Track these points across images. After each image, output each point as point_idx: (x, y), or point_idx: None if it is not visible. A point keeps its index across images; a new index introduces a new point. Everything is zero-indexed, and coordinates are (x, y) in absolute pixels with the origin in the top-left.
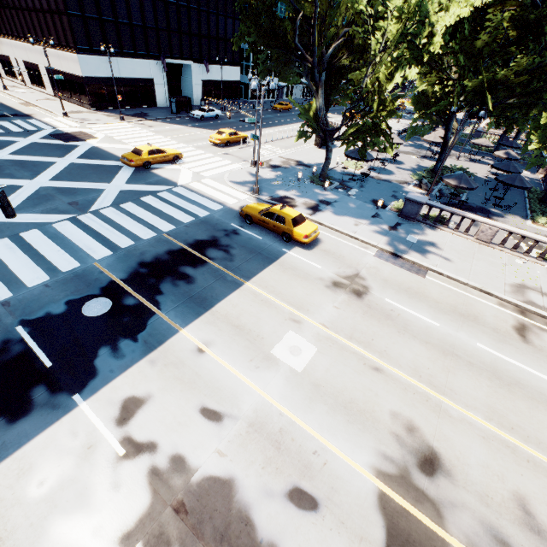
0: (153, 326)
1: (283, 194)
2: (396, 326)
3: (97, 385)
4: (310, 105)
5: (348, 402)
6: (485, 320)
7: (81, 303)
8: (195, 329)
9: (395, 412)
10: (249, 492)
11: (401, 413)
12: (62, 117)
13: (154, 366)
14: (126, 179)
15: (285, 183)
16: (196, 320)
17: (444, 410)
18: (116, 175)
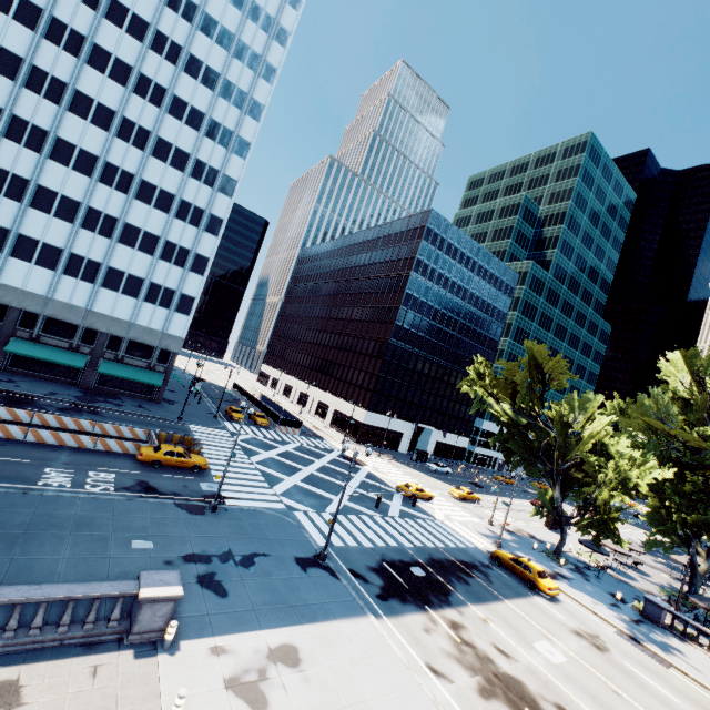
0: (453, 595)
1: (521, 554)
2: (634, 681)
3: (434, 607)
4: (546, 492)
5: (593, 694)
6: None
7: (409, 566)
8: (478, 608)
9: None
10: (532, 691)
11: None
12: (340, 443)
13: (461, 614)
14: (401, 502)
15: (522, 547)
16: (477, 604)
17: None
18: (393, 497)
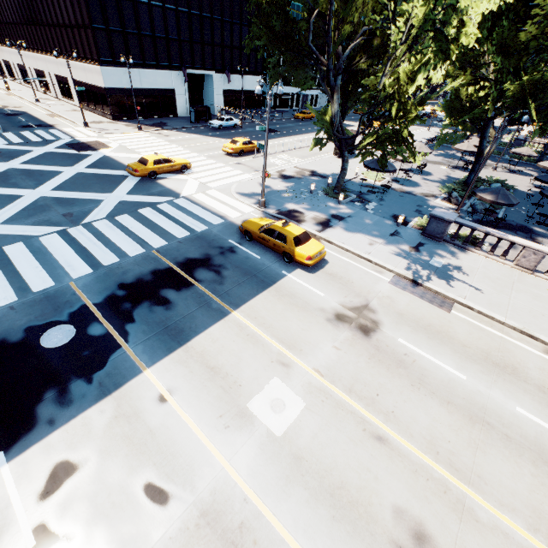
0: (114, 364)
1: (292, 207)
2: (409, 377)
3: (29, 440)
4: (327, 112)
5: (336, 488)
6: (527, 374)
7: (42, 331)
8: (162, 369)
9: (399, 507)
10: None
11: (407, 509)
12: (83, 127)
13: (102, 417)
14: (129, 190)
15: (296, 195)
16: (165, 357)
17: (468, 510)
18: (119, 185)
